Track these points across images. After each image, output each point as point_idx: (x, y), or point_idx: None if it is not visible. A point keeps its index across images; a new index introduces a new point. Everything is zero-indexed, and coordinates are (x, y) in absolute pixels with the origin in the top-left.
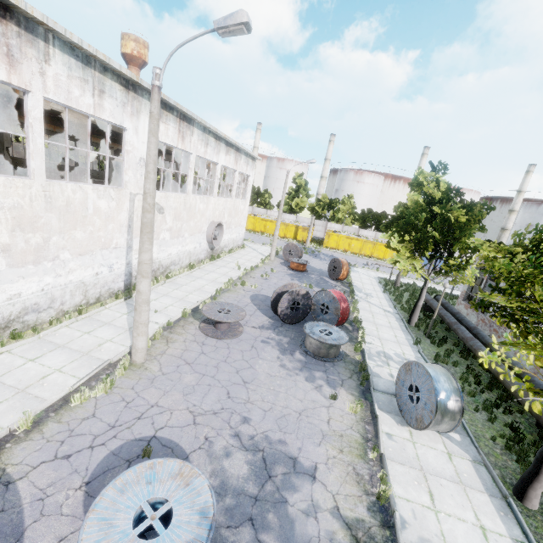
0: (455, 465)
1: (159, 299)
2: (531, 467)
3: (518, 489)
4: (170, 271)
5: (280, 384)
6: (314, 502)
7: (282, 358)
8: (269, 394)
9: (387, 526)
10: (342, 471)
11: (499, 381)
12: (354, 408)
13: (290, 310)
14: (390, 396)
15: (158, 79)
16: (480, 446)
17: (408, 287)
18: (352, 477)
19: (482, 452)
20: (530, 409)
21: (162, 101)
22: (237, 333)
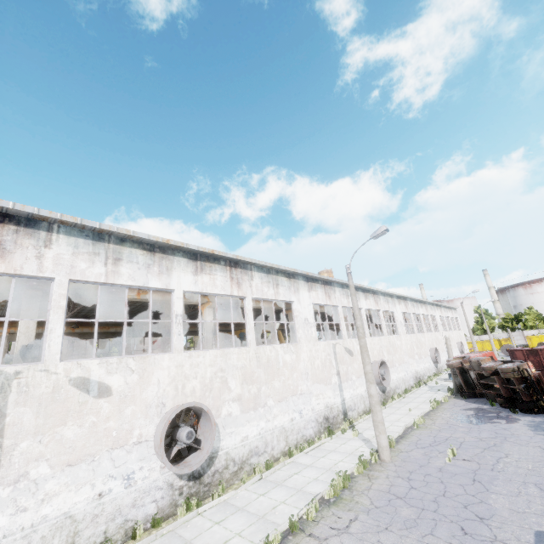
0: None
1: None
2: None
3: None
4: None
5: None
6: None
7: None
8: None
9: None
10: None
11: None
12: None
13: None
14: None
15: (462, 304)
16: None
17: None
18: None
19: None
20: None
21: (436, 304)
22: None
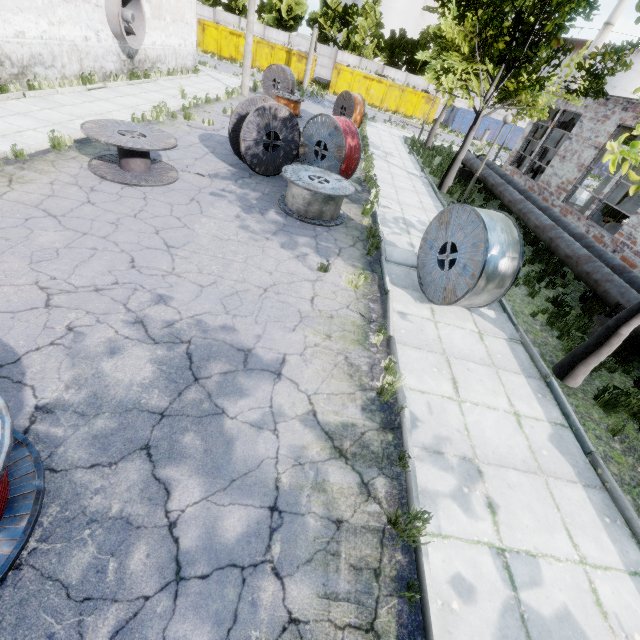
0: (487, 346)
1: (6, 119)
2: (592, 340)
3: (563, 366)
4: (34, 76)
5: (236, 251)
6: (274, 409)
7: (245, 217)
8: (213, 263)
9: (390, 428)
10: (327, 363)
11: (545, 252)
12: (354, 281)
13: (263, 149)
14: (408, 269)
15: None
16: (518, 323)
17: (442, 149)
18: (342, 369)
19: (521, 329)
20: (588, 277)
21: None
22: (166, 178)
